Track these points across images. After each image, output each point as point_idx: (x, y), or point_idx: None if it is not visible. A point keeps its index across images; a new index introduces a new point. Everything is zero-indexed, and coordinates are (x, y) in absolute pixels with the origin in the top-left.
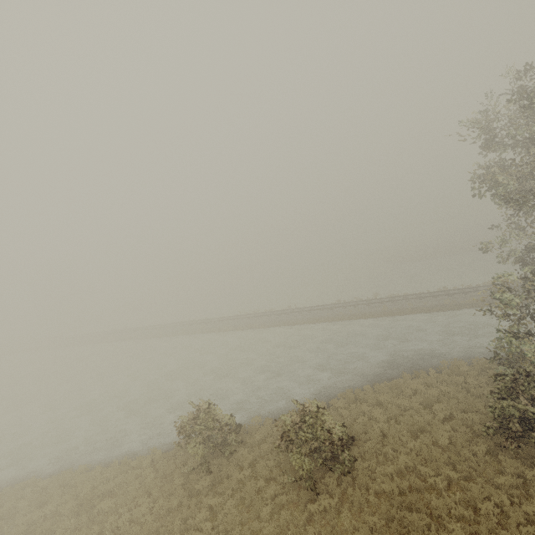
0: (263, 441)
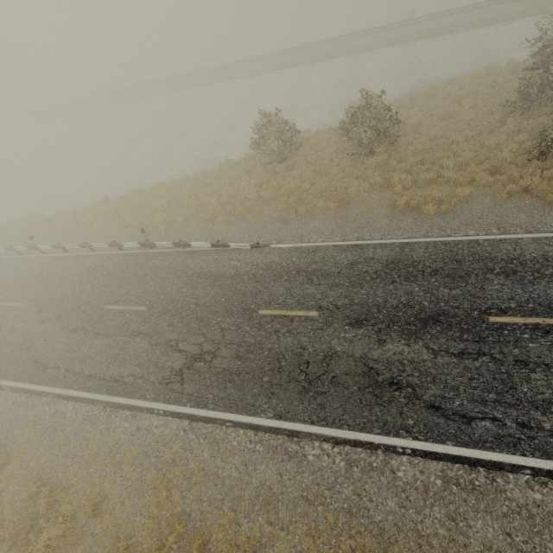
0: (316, 145)
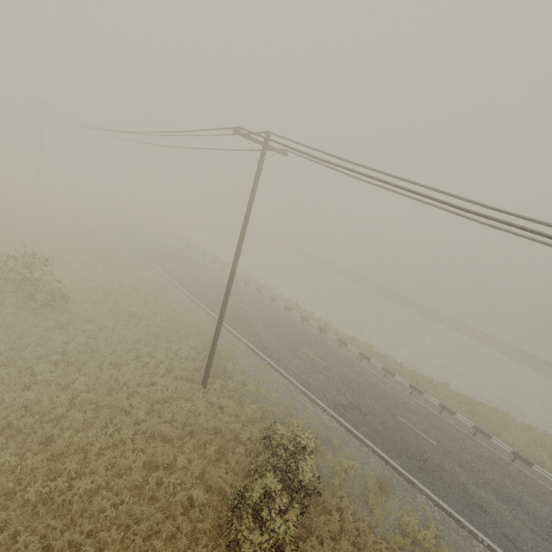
0: None
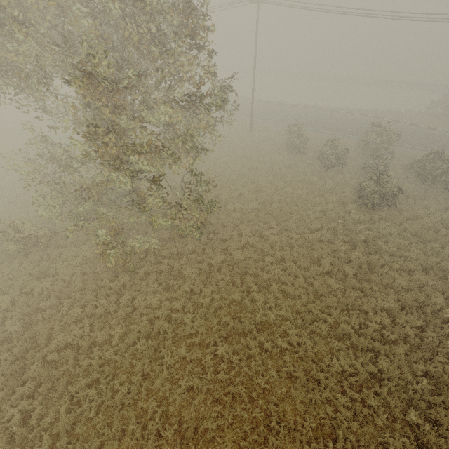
0: None
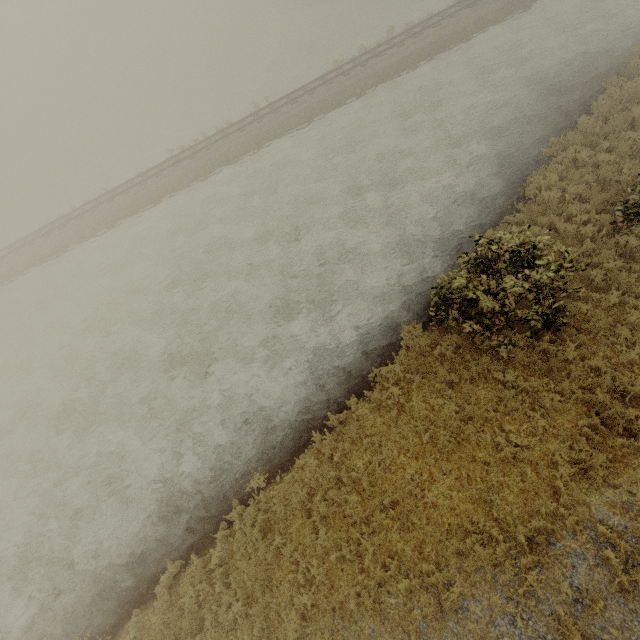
0: None
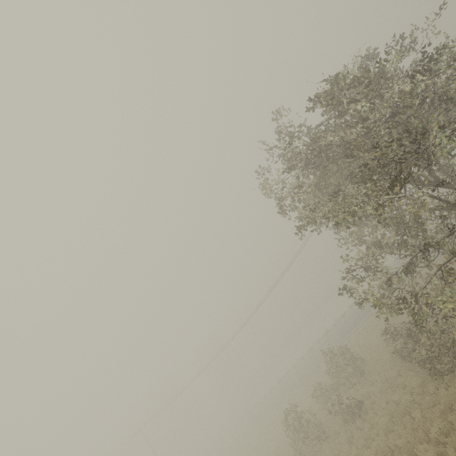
0: None
